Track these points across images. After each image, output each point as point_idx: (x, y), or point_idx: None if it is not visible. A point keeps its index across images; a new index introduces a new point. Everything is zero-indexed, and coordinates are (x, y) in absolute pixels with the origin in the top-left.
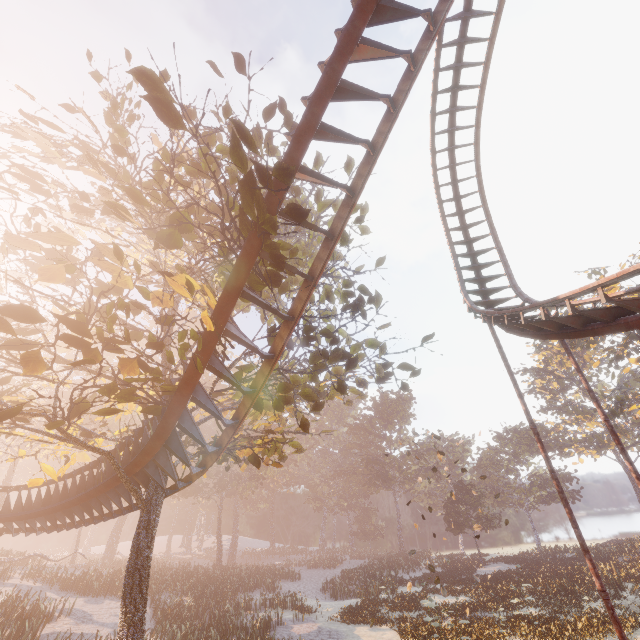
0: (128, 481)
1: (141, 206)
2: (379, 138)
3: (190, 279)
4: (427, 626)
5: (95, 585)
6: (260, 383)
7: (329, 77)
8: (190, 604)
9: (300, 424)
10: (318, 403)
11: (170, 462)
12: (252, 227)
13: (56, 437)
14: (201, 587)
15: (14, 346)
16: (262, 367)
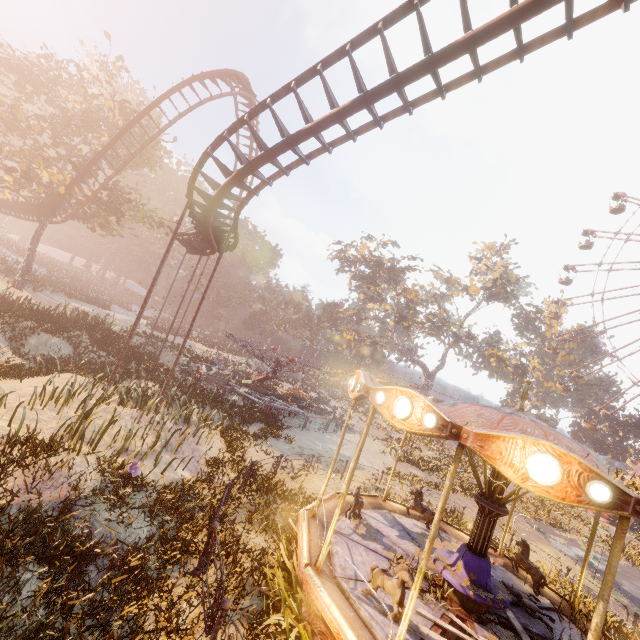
0: (37, 214)
1: (53, 135)
2: (121, 168)
3: (60, 176)
4: (168, 327)
5: (15, 248)
6: (79, 209)
7: (108, 146)
8: (68, 281)
9: (100, 225)
10: (108, 222)
11: (52, 215)
12: (80, 172)
13: (15, 191)
14: (79, 280)
15: (7, 167)
16: (81, 205)
